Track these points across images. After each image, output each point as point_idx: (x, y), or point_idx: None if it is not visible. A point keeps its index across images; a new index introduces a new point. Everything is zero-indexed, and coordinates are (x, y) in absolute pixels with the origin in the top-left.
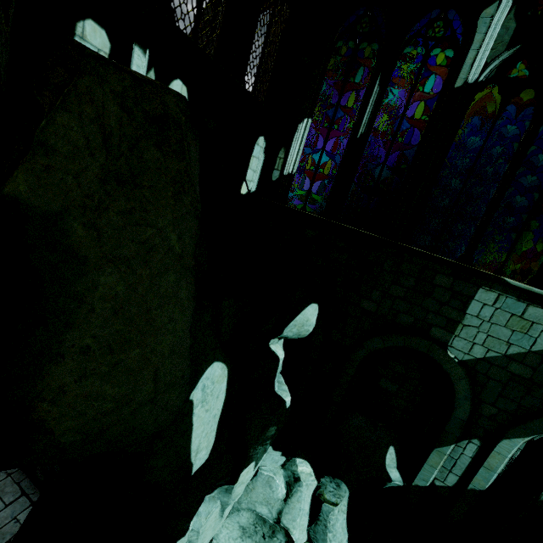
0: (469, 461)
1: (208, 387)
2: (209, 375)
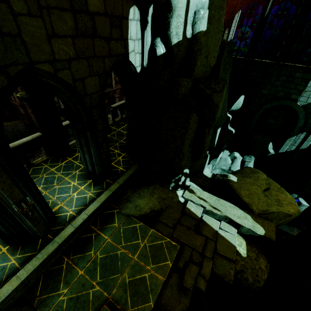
0: (301, 140)
1: None
2: None
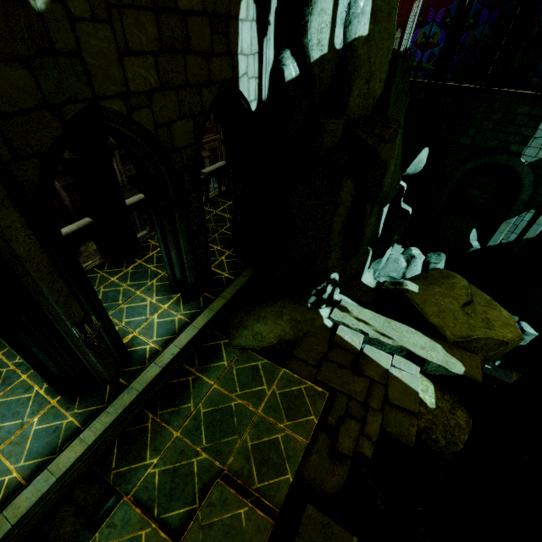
0: (526, 224)
1: None
2: None
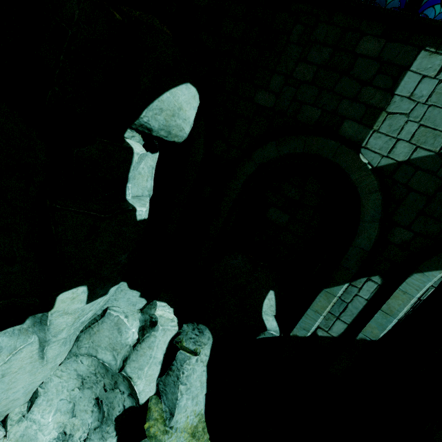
0: (364, 305)
1: None
2: None
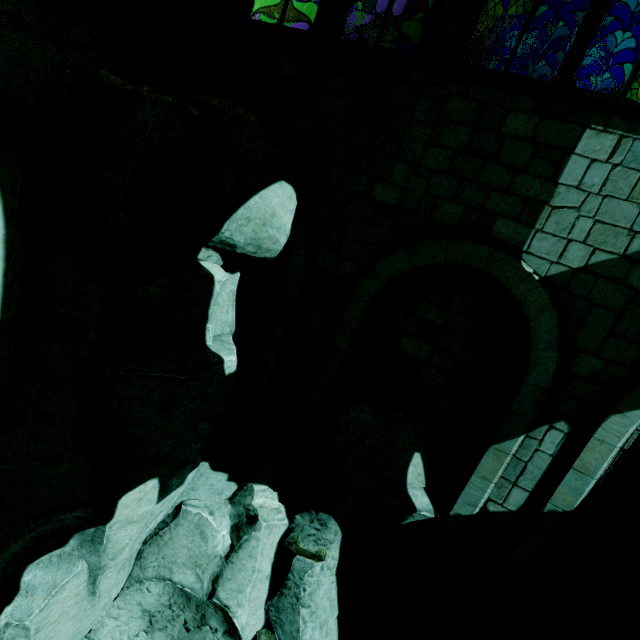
0: (548, 463)
1: None
2: None
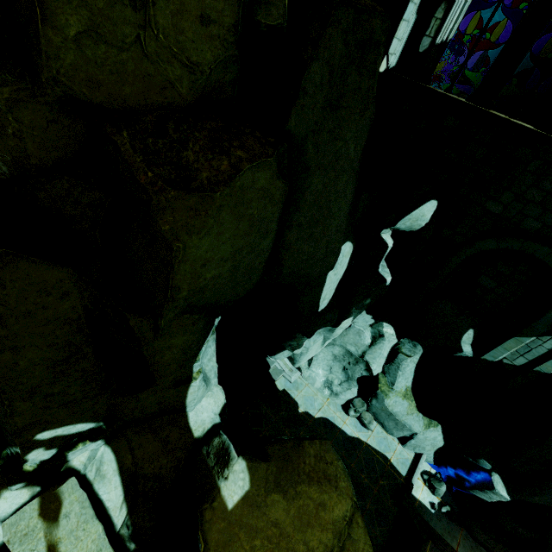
0: (545, 352)
1: (339, 258)
2: (342, 250)
